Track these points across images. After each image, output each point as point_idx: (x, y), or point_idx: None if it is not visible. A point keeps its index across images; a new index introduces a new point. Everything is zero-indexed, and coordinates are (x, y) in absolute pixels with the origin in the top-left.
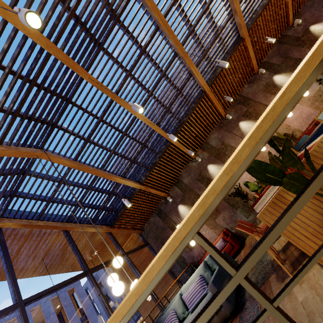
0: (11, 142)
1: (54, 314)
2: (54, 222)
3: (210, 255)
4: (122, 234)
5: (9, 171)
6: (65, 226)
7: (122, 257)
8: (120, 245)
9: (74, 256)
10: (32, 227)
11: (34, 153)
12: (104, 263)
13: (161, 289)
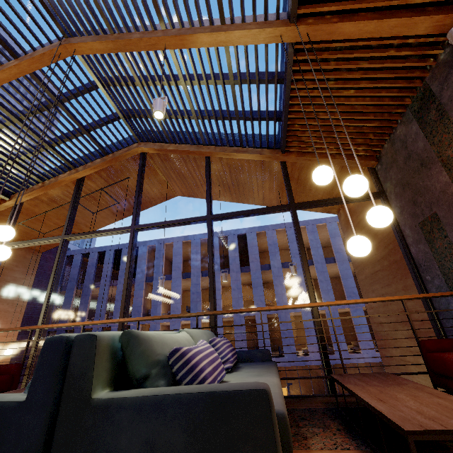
0: (20, 48)
1: (339, 237)
2: (188, 145)
3: (51, 340)
4: (328, 165)
5: (75, 88)
6: (200, 151)
7: (281, 209)
8: (289, 188)
9: (257, 189)
10: (167, 152)
11: (54, 52)
12: (236, 212)
13: (393, 292)
